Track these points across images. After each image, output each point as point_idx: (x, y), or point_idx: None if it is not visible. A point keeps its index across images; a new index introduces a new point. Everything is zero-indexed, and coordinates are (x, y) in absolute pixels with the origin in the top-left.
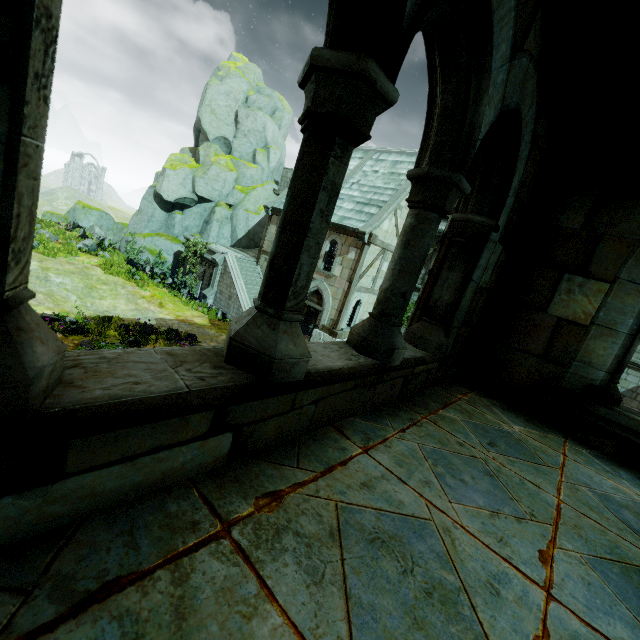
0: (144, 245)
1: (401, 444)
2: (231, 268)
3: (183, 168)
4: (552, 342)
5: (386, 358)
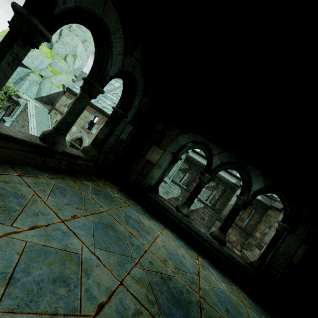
0: None
1: (45, 180)
2: (29, 110)
3: None
4: (143, 168)
5: (52, 145)
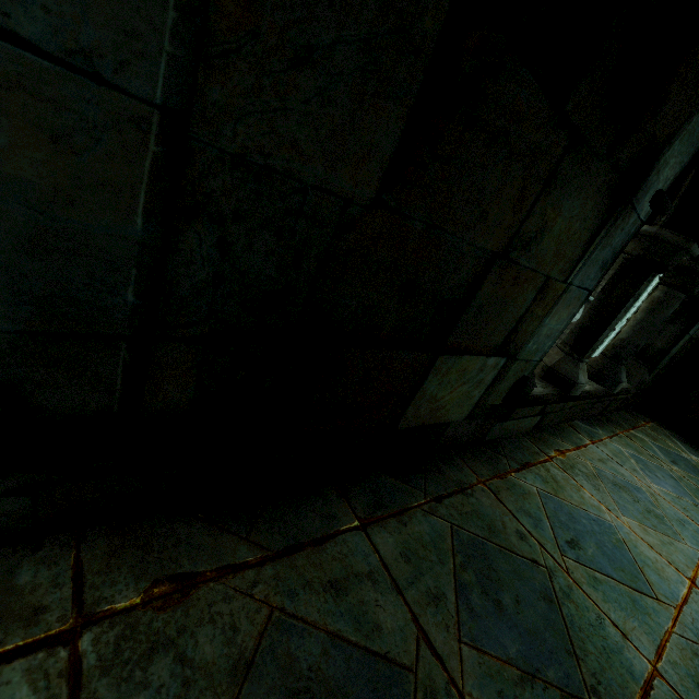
0: None
1: (612, 445)
2: None
3: None
4: None
5: (611, 387)
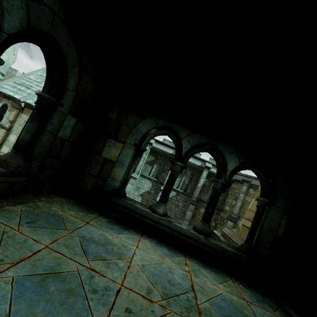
0: None
1: None
2: None
3: None
4: (102, 169)
5: None
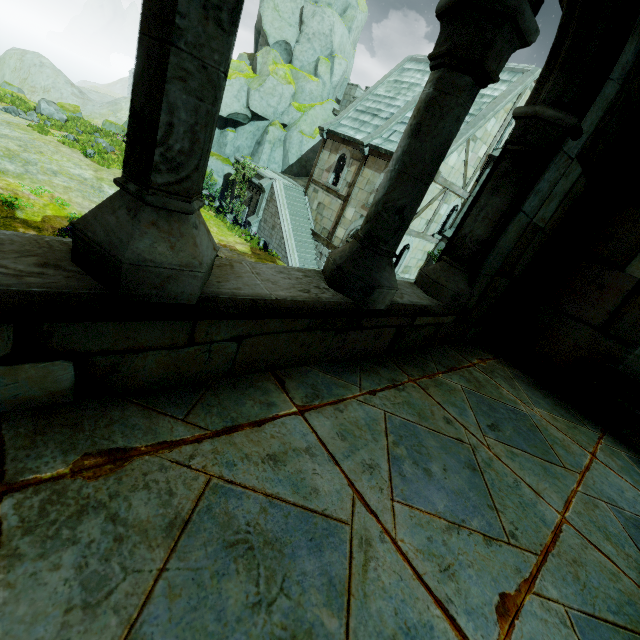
0: None
1: (360, 409)
2: (277, 196)
3: (238, 78)
4: (620, 312)
5: (363, 297)
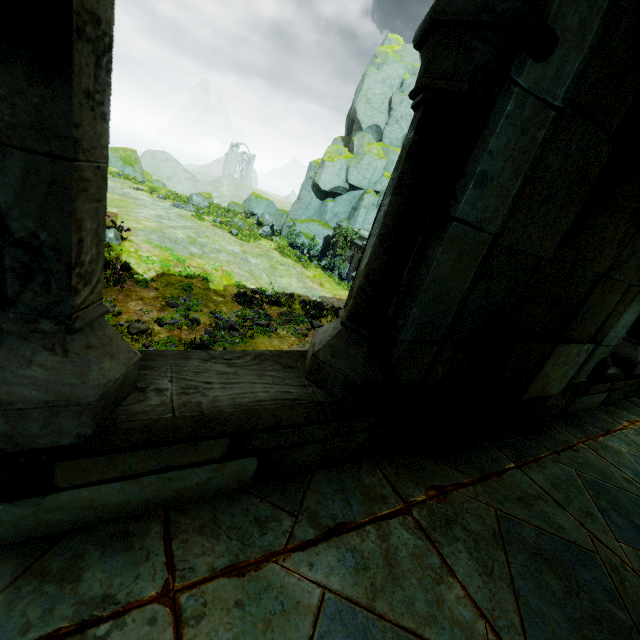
0: (302, 230)
1: None
2: None
3: (339, 159)
4: None
5: None
